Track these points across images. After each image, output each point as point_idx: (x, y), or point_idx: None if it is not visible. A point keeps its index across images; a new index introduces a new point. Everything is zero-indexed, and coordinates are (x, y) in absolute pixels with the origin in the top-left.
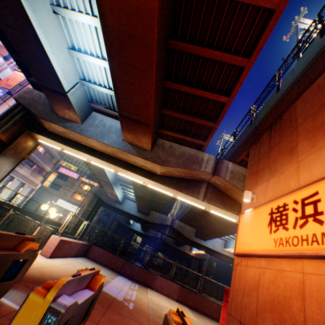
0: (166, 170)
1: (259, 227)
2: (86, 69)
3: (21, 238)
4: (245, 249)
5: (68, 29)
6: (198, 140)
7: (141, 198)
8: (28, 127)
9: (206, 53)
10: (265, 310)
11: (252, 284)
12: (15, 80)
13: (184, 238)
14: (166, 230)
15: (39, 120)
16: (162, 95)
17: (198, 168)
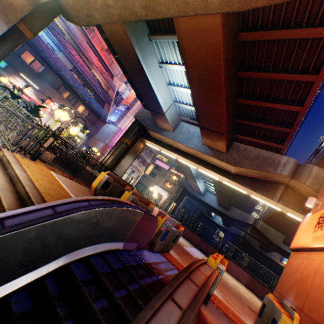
0: (239, 170)
1: (308, 228)
2: (177, 94)
3: (148, 200)
4: (295, 244)
5: (167, 73)
6: (274, 143)
7: (220, 192)
8: (140, 135)
9: (270, 76)
10: (294, 284)
11: (293, 269)
12: (131, 98)
13: (268, 242)
14: (247, 229)
15: (147, 130)
16: (234, 109)
17: (273, 170)
